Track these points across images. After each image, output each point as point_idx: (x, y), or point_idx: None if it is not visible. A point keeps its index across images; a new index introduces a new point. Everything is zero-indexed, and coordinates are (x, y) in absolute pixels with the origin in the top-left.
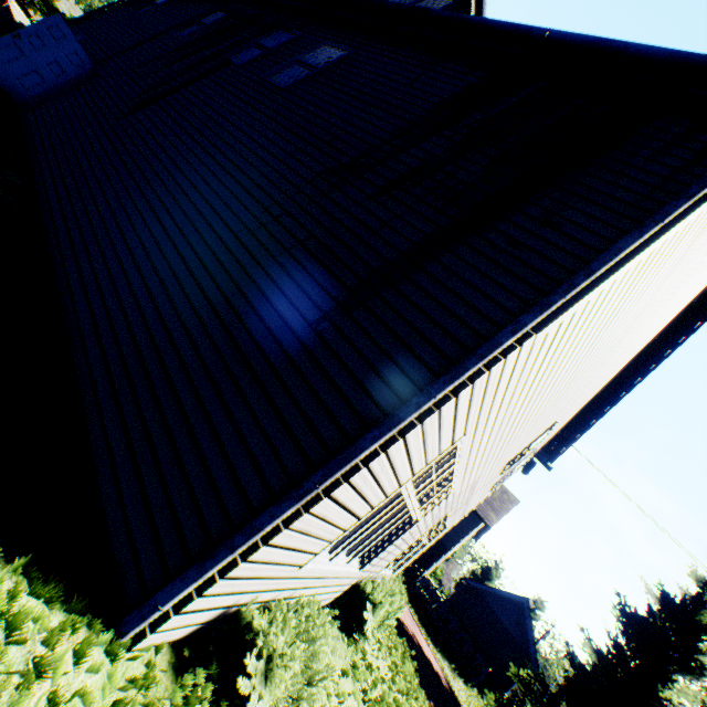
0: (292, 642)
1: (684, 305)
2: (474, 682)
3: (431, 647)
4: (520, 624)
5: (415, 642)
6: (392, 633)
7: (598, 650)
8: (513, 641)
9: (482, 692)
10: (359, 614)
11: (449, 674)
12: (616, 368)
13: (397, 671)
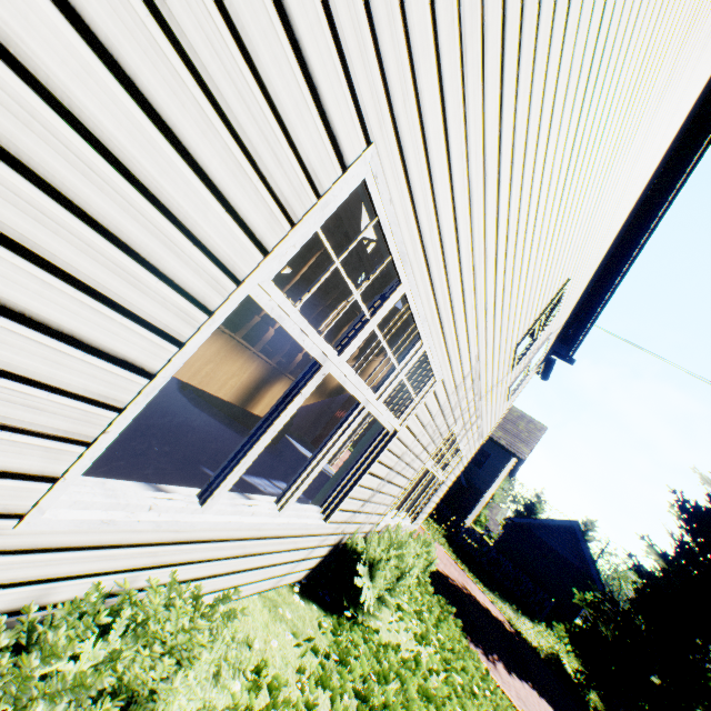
0: (16, 707)
1: (709, 72)
2: (540, 617)
3: (486, 594)
4: (575, 548)
5: (466, 593)
6: (425, 593)
7: (664, 554)
8: (571, 567)
9: (550, 625)
10: (354, 583)
11: (512, 616)
12: (633, 191)
13: (424, 644)
